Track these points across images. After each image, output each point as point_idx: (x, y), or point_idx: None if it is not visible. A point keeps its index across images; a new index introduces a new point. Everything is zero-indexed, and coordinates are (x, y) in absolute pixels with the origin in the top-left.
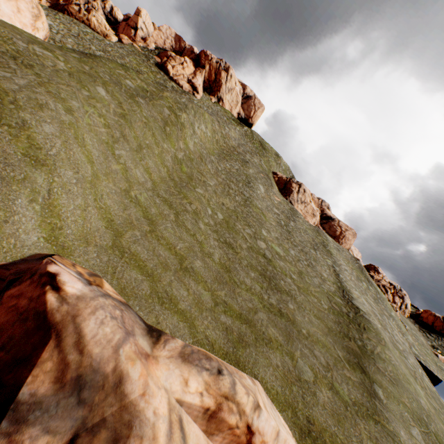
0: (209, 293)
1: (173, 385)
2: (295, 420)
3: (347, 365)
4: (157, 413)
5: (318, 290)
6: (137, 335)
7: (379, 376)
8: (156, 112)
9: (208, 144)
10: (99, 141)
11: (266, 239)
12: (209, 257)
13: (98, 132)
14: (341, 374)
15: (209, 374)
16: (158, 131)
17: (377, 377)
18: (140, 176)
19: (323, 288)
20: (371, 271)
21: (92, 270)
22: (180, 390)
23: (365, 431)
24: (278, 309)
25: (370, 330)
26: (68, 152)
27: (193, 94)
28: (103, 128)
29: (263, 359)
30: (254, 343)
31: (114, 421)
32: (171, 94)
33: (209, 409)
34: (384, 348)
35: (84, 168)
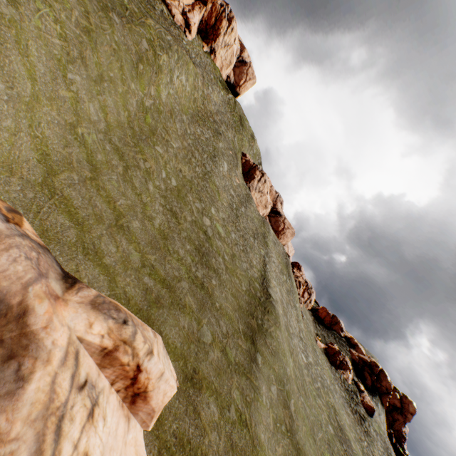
0: (140, 254)
1: (77, 325)
2: (184, 369)
3: (243, 336)
4: (56, 344)
5: (243, 273)
6: (50, 278)
7: (264, 348)
8: (131, 41)
9: (184, 100)
10: (49, 54)
11: (213, 218)
12: (149, 220)
13: (49, 42)
14: (235, 342)
15: (115, 323)
16: (128, 65)
17: (262, 349)
18: (93, 113)
19: (248, 273)
20: (295, 268)
21: (12, 203)
22: (84, 330)
23: (237, 383)
24: (201, 282)
25: (272, 314)
26: (3, 58)
27: (185, 31)
28: (58, 39)
29: (173, 320)
30: (169, 306)
31: (12, 343)
32: (157, 23)
33: (107, 349)
34: (277, 329)
35: (23, 85)
